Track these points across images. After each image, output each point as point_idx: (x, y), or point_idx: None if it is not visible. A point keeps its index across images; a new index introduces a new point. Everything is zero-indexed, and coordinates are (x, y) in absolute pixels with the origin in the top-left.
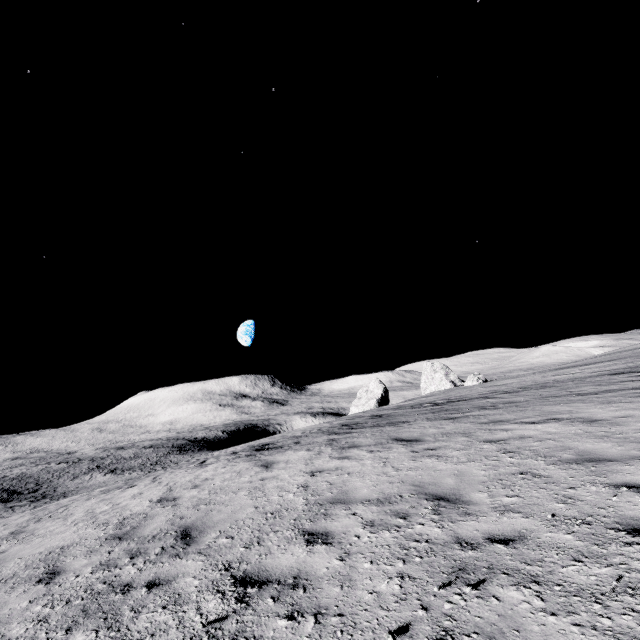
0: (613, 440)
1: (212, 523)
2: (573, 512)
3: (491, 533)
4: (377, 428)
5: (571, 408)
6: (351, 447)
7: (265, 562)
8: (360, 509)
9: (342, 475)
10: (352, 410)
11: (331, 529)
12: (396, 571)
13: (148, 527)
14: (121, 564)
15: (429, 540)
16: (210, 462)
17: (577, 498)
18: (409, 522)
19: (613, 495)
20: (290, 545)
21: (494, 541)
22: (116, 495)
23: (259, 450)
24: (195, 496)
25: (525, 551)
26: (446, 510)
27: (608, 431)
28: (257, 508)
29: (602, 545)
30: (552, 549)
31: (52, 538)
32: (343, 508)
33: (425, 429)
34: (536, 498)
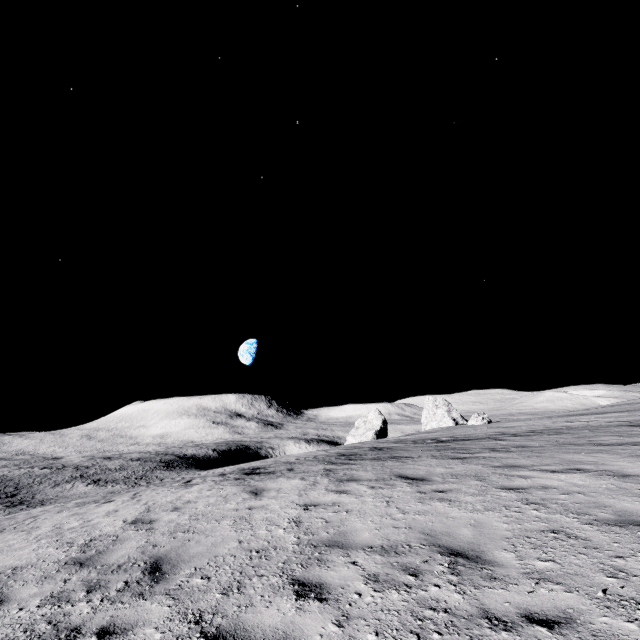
0: None
1: (188, 556)
2: (629, 591)
3: (527, 609)
4: (378, 461)
5: (595, 459)
6: (350, 480)
7: (244, 617)
8: (361, 557)
9: (340, 512)
10: (349, 440)
11: (326, 580)
12: None
13: (115, 553)
14: (75, 599)
15: (448, 610)
16: (196, 482)
17: (630, 572)
18: (421, 581)
19: None
20: (276, 596)
21: (533, 621)
22: (90, 510)
23: (249, 474)
24: (174, 520)
25: None
26: (466, 570)
27: None
28: (241, 543)
29: None
30: None
31: (8, 555)
32: (341, 554)
33: (431, 467)
34: (577, 566)
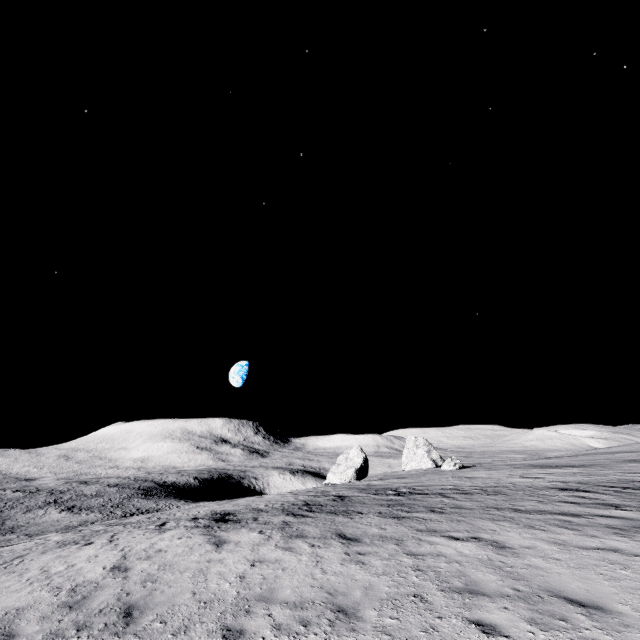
0: (501, 573)
1: (153, 604)
2: None
3: None
4: (331, 516)
5: (497, 527)
6: (298, 537)
7: None
8: (276, 610)
9: (277, 570)
10: (329, 477)
11: (246, 627)
12: None
13: (97, 599)
14: (68, 635)
15: None
16: (169, 526)
17: (437, 628)
18: (307, 630)
19: (463, 630)
20: (209, 638)
21: None
22: (72, 553)
23: (219, 521)
24: (145, 570)
25: None
26: (340, 623)
27: (505, 562)
28: (195, 594)
29: None
30: None
31: (8, 596)
32: (264, 607)
33: (369, 527)
34: (409, 623)
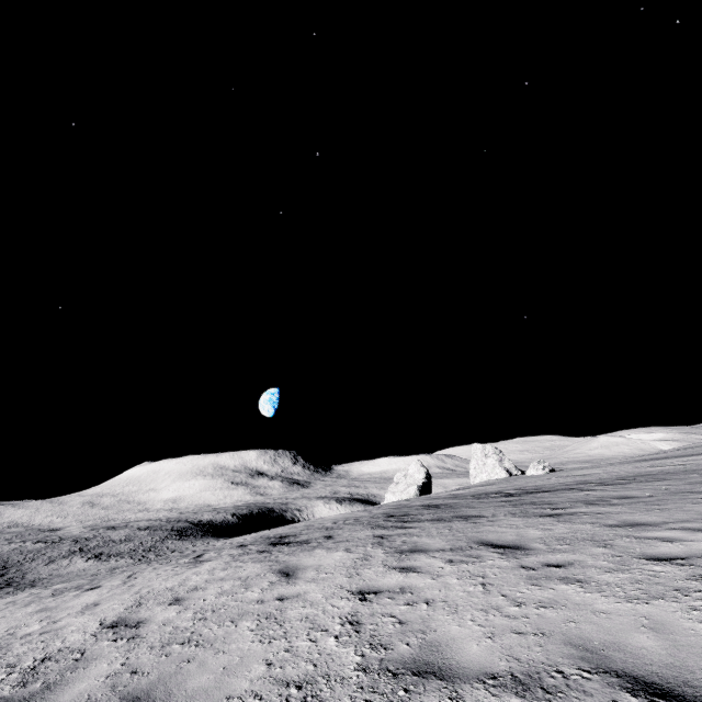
0: None
1: (183, 697)
2: None
3: None
4: (442, 523)
5: None
6: (414, 551)
7: None
8: (484, 701)
9: (416, 604)
10: (388, 497)
11: None
12: None
13: (70, 689)
14: None
15: None
16: (208, 557)
17: None
18: None
19: None
20: None
21: None
22: (64, 602)
23: (276, 544)
24: (170, 621)
25: None
26: None
27: None
28: (270, 667)
29: None
30: None
31: None
32: (445, 692)
33: (521, 529)
34: None
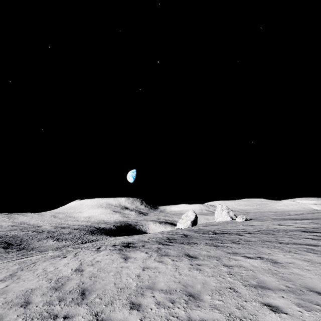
0: (277, 277)
1: (95, 289)
2: (239, 314)
3: (203, 318)
4: (181, 245)
5: (271, 252)
6: (165, 255)
7: (111, 315)
8: (157, 294)
9: (156, 272)
10: (178, 225)
11: (142, 303)
12: None
13: (68, 285)
14: (55, 304)
15: (178, 317)
16: (102, 249)
17: (245, 307)
18: (174, 306)
19: (259, 309)
20: (123, 308)
21: None
22: (57, 262)
23: (125, 246)
24: (91, 271)
25: None
26: (191, 302)
27: (278, 271)
28: (115, 284)
29: None
30: None
31: (28, 282)
32: (150, 292)
33: (202, 251)
34: (229, 303)
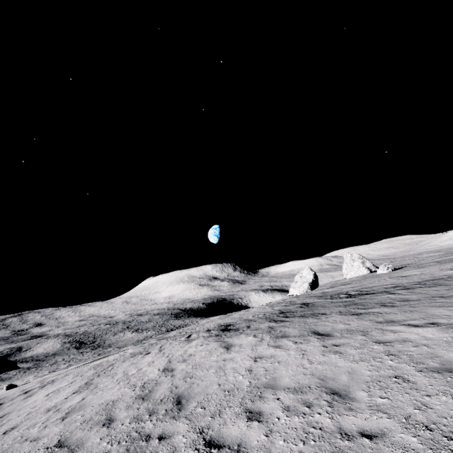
0: None
1: (193, 394)
2: (423, 418)
3: (363, 428)
4: (303, 319)
5: (450, 312)
6: (283, 337)
7: (222, 431)
8: (282, 395)
9: (274, 363)
10: (291, 291)
11: (263, 410)
12: (298, 450)
13: (158, 392)
14: (144, 419)
15: (322, 428)
16: (193, 337)
17: (429, 406)
18: (311, 411)
19: None
20: (237, 419)
21: (363, 435)
22: (139, 361)
23: (224, 330)
24: (184, 369)
25: (382, 447)
26: (337, 404)
27: None
28: (220, 385)
29: (435, 450)
30: (400, 448)
31: (107, 392)
32: (272, 393)
33: (336, 324)
34: (400, 402)
